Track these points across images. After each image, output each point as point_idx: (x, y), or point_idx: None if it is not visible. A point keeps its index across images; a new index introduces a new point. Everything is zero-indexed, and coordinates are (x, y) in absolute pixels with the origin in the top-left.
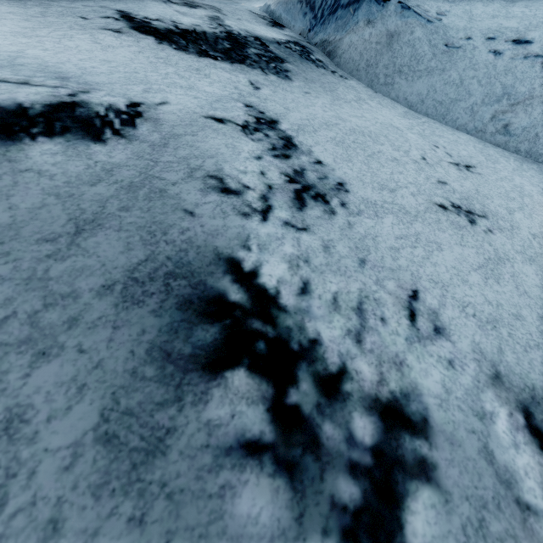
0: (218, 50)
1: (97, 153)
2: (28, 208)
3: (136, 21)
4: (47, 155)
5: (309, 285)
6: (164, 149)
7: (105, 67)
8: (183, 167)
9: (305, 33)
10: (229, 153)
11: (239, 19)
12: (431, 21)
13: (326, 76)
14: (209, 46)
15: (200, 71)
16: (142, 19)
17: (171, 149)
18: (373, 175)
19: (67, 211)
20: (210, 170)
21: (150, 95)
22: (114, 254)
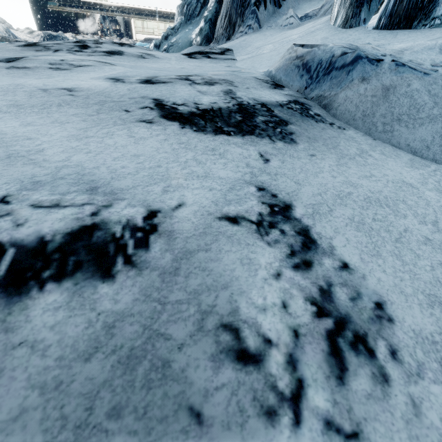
0: (231, 124)
1: (103, 297)
2: (1, 421)
3: (166, 108)
4: (48, 312)
5: None
6: (174, 279)
7: (133, 164)
8: (193, 310)
9: (302, 90)
10: (245, 276)
11: (247, 87)
12: (428, 73)
13: (326, 131)
14: (224, 121)
15: (215, 151)
16: (171, 106)
17: (182, 278)
18: (412, 276)
19: (45, 424)
20: (224, 314)
21: (168, 196)
22: None
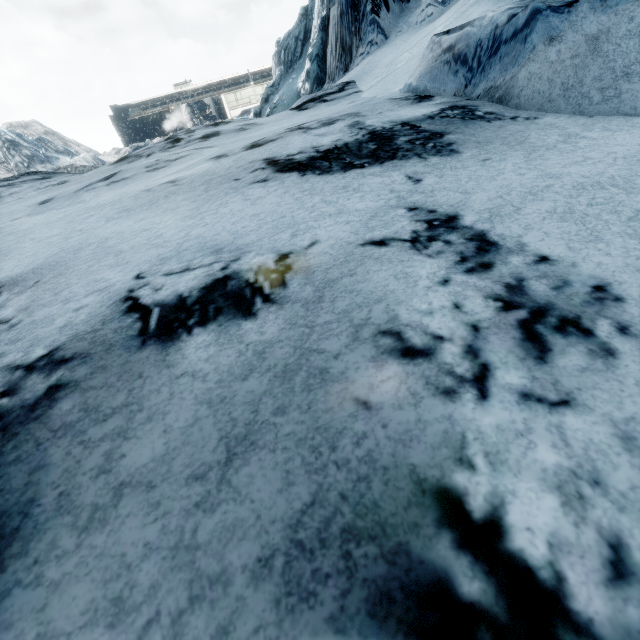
0: (363, 156)
1: (248, 332)
2: (181, 427)
3: (280, 163)
4: (200, 350)
5: (625, 551)
6: (319, 306)
7: (254, 222)
8: (345, 326)
9: (461, 91)
10: (401, 288)
11: (380, 112)
12: None
13: (505, 128)
14: (353, 156)
15: (348, 188)
16: (285, 159)
17: (328, 303)
18: None
19: (218, 425)
20: (381, 323)
21: (298, 239)
22: (271, 494)
